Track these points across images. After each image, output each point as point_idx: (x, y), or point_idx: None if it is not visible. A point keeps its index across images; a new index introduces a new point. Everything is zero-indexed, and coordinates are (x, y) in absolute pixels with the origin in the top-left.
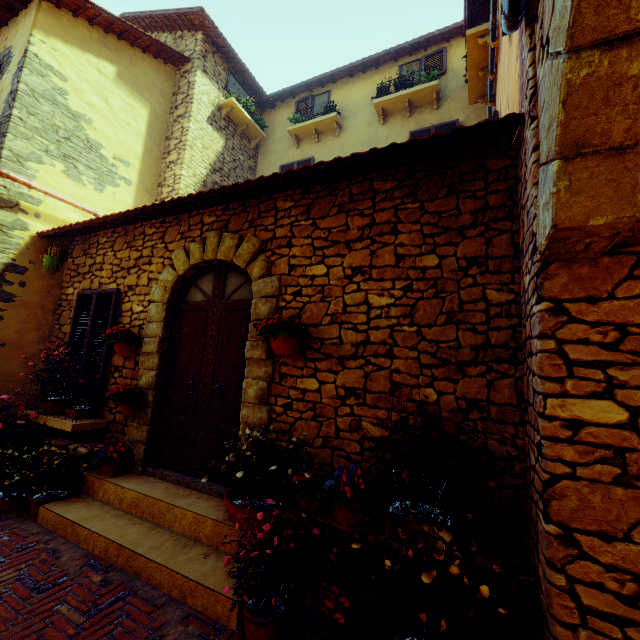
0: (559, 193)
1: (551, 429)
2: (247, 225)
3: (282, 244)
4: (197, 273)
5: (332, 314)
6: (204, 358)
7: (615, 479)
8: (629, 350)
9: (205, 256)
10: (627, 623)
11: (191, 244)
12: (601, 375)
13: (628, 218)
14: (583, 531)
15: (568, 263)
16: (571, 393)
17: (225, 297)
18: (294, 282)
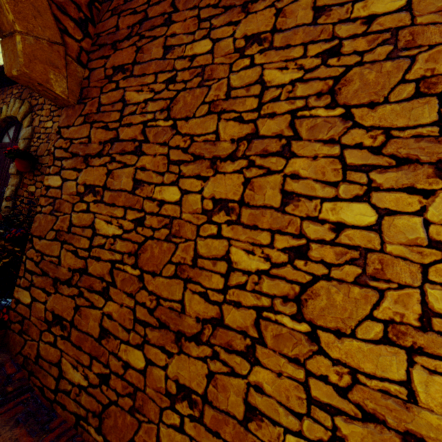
0: (3, 57)
1: (42, 191)
2: (29, 96)
3: (40, 108)
4: (8, 125)
5: (49, 150)
6: (1, 176)
7: (50, 212)
8: (70, 151)
9: (7, 113)
10: (34, 274)
11: (3, 106)
12: (61, 164)
13: (20, 71)
14: (36, 236)
15: (68, 108)
16: (51, 173)
17: (17, 140)
18: (39, 131)
